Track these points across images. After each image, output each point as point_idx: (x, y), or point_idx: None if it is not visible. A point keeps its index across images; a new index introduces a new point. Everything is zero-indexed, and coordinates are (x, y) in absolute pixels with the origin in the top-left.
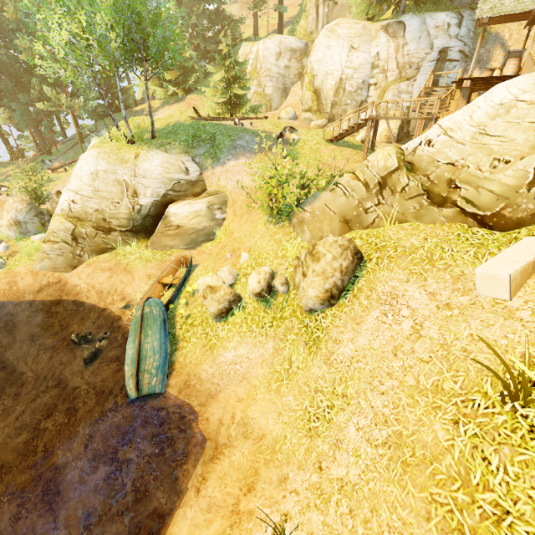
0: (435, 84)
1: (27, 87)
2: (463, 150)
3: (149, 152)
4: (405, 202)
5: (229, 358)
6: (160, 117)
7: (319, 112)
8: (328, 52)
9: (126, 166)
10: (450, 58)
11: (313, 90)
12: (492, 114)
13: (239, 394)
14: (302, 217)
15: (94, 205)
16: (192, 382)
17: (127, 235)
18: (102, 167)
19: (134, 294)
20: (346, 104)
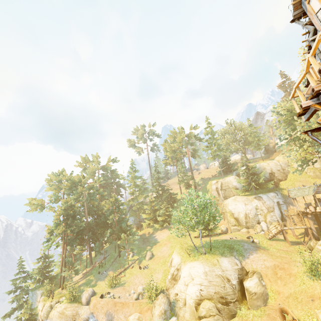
0: (281, 211)
1: (101, 233)
2: None
3: (220, 258)
4: None
5: None
6: (161, 237)
7: (240, 225)
8: (236, 206)
9: (217, 266)
10: (281, 203)
11: (233, 218)
12: None
13: None
14: None
15: (212, 289)
16: None
17: (236, 303)
18: (207, 269)
19: None
20: (252, 221)
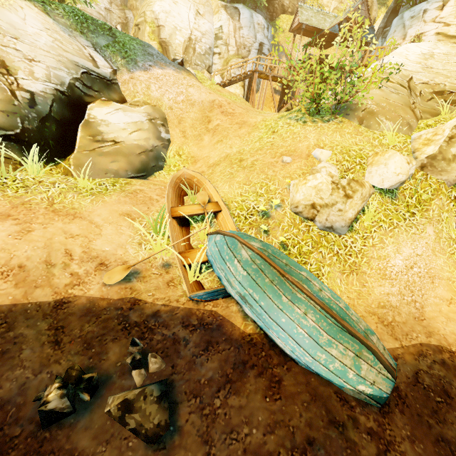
0: None
1: None
2: (426, 76)
3: None
4: (427, 103)
5: (401, 264)
6: None
7: None
8: (175, 7)
9: None
10: (264, 52)
11: (158, 41)
12: (422, 59)
13: (444, 296)
14: (368, 110)
15: None
16: (389, 317)
17: (6, 147)
18: None
19: (121, 251)
20: (196, 64)
